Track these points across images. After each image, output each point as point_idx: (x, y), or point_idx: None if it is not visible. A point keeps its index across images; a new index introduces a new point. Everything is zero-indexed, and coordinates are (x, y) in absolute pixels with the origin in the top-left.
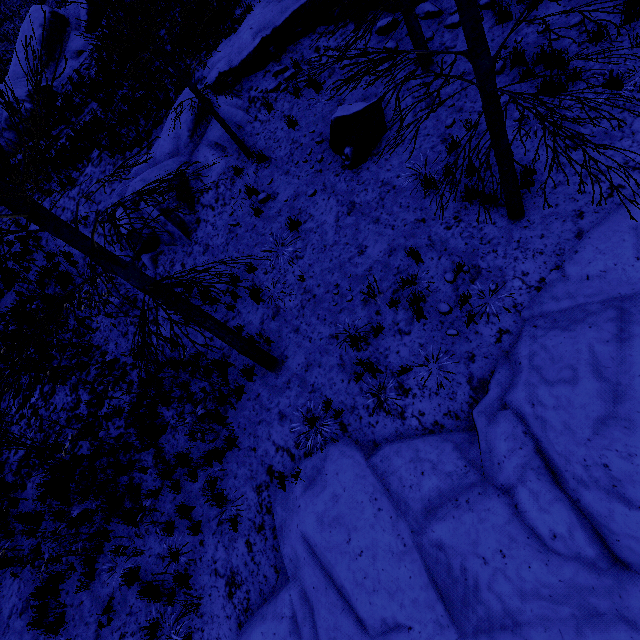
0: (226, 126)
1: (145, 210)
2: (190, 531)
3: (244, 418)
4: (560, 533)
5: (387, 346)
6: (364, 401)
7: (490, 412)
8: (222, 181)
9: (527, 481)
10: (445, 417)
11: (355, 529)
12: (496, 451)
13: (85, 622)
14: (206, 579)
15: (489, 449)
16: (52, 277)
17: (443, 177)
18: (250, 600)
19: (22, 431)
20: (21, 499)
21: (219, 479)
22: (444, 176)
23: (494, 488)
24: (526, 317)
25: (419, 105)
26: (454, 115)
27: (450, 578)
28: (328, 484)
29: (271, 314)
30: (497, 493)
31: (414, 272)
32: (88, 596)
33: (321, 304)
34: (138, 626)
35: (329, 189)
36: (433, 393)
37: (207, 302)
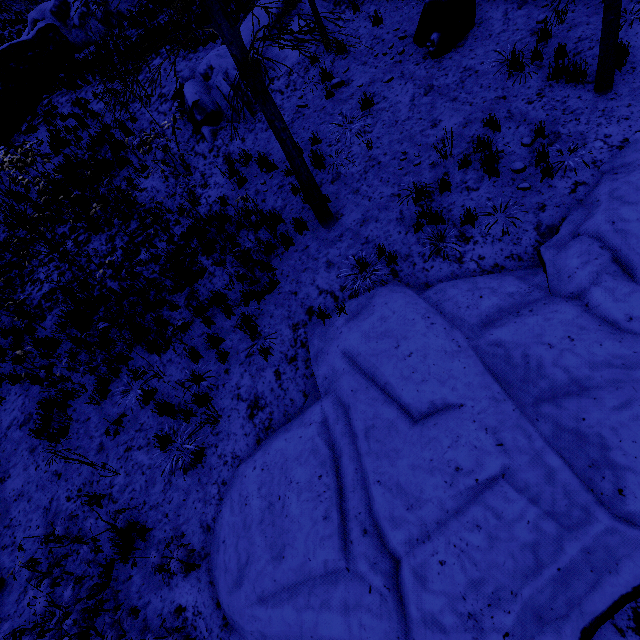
0: (315, 7)
1: (215, 84)
2: (216, 361)
3: (288, 267)
4: (637, 316)
5: (452, 201)
6: (420, 250)
7: (560, 244)
8: (296, 70)
9: (602, 282)
10: (507, 259)
11: (405, 338)
12: (566, 268)
13: (90, 436)
14: (227, 402)
15: (557, 271)
16: (106, 141)
17: (530, 61)
18: (273, 420)
19: (49, 272)
20: (39, 326)
21: (254, 318)
22: (531, 59)
23: (561, 298)
24: (605, 170)
25: (511, 6)
26: (547, 13)
27: (509, 365)
28: (376, 311)
29: (331, 179)
30: (565, 300)
31: (490, 137)
32: (96, 414)
33: (386, 169)
34: (147, 441)
35: (407, 76)
36: (496, 240)
37: (264, 169)
